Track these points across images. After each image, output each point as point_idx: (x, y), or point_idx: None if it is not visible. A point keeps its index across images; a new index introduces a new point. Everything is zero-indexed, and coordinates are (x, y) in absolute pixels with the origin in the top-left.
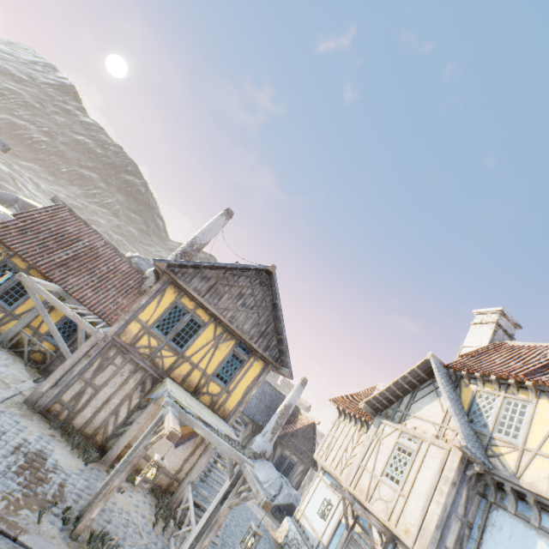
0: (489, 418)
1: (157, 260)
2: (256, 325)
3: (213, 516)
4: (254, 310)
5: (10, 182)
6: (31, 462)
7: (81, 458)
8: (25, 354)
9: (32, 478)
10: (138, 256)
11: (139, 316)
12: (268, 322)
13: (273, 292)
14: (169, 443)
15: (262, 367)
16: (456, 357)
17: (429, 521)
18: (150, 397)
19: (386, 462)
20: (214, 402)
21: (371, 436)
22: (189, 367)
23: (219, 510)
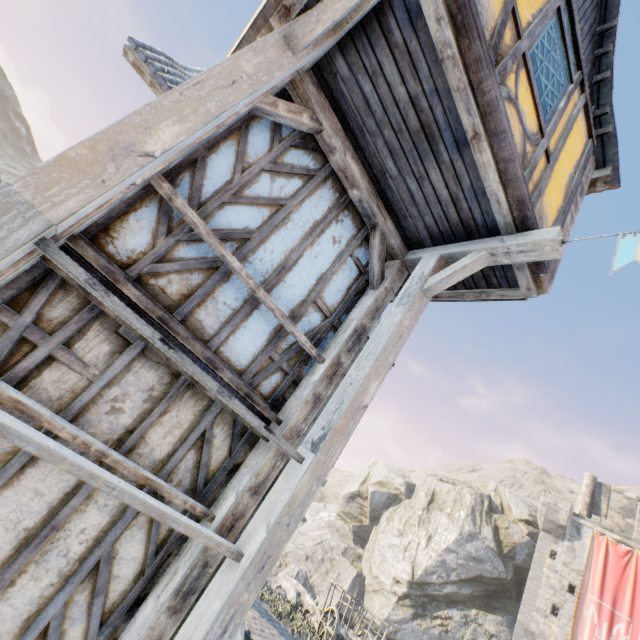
0: None
1: None
2: None
3: None
4: None
5: None
6: None
7: None
8: None
9: None
10: None
11: None
12: None
13: None
14: None
15: None
16: None
17: None
18: None
19: None
20: None
21: None
22: None
23: None
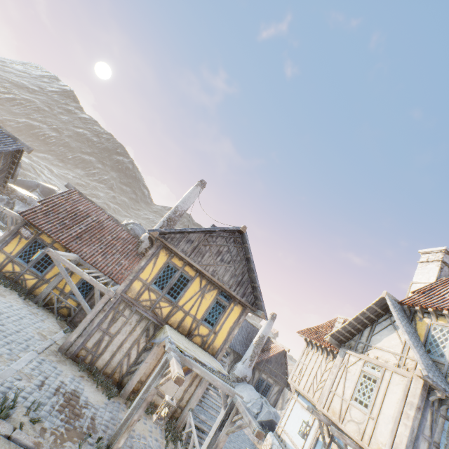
0: (445, 348)
1: (151, 230)
2: (233, 276)
3: (213, 441)
4: (231, 264)
5: (32, 171)
6: (68, 401)
7: (104, 394)
8: (55, 310)
9: (70, 414)
10: (132, 222)
11: (140, 276)
12: (243, 273)
13: (245, 248)
14: None
15: (240, 311)
16: (407, 292)
17: (399, 441)
18: (154, 341)
19: (354, 388)
20: (205, 342)
21: (337, 364)
22: (182, 314)
23: (217, 436)
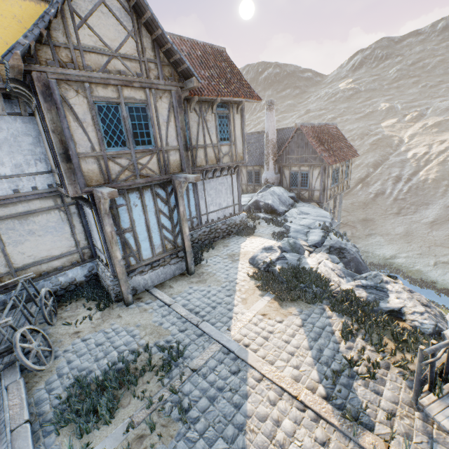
0: None
1: None
2: None
3: None
4: None
5: None
6: None
7: None
8: None
9: None
10: None
11: None
12: None
13: None
14: None
15: None
16: None
17: None
18: None
19: None
20: None
21: None
22: None
23: None
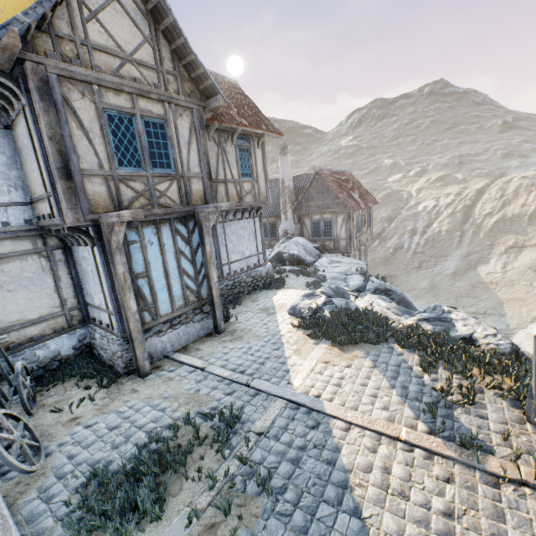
0: None
1: None
2: None
3: None
4: None
5: None
6: None
7: None
8: None
9: None
10: None
11: None
12: None
13: None
14: None
15: None
16: None
17: None
18: None
19: None
20: None
21: None
22: None
23: None
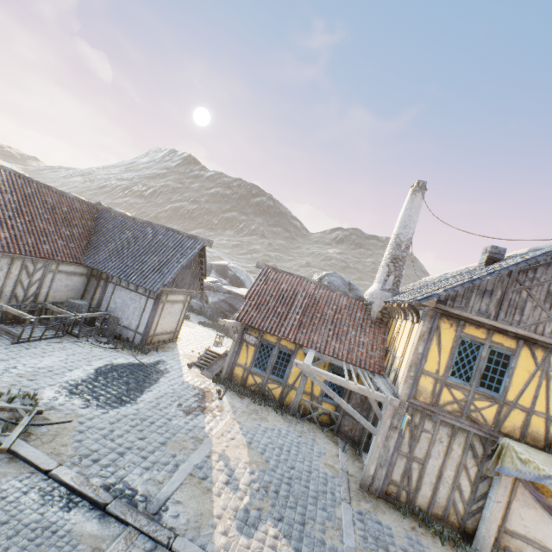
0: None
1: (422, 299)
2: None
3: None
4: None
5: None
6: None
7: None
8: (315, 420)
9: None
10: (325, 274)
11: (424, 369)
12: None
13: None
14: (544, 518)
15: None
16: None
17: None
18: (502, 472)
19: None
20: None
21: None
22: (520, 415)
23: None
